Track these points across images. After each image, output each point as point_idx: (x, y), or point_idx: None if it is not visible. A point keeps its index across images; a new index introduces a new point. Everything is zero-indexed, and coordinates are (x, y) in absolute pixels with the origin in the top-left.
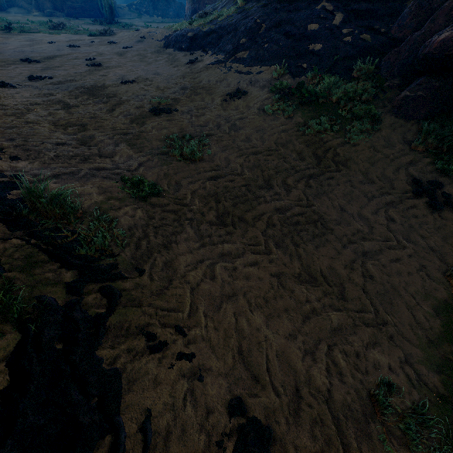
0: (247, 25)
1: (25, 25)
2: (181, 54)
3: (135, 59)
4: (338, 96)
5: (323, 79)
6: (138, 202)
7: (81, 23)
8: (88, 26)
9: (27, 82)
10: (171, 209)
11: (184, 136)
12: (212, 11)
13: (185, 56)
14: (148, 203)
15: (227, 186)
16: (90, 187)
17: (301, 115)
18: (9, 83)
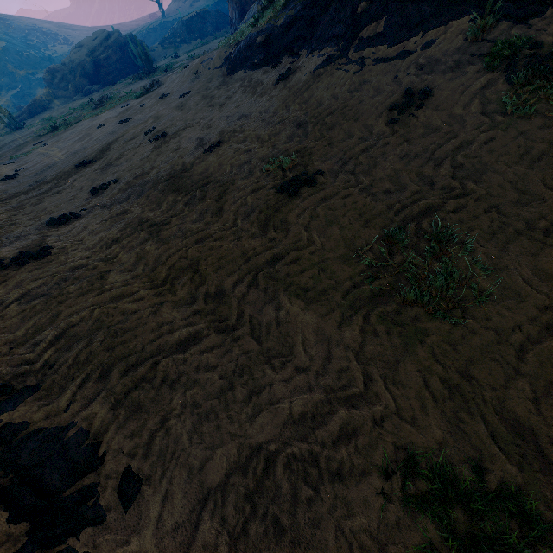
0: None
1: (69, 115)
2: (258, 73)
3: (201, 106)
4: None
5: None
6: None
7: (120, 88)
8: (129, 87)
9: (91, 200)
10: None
11: (388, 234)
12: None
13: (265, 74)
14: None
15: None
16: None
17: None
18: (72, 212)
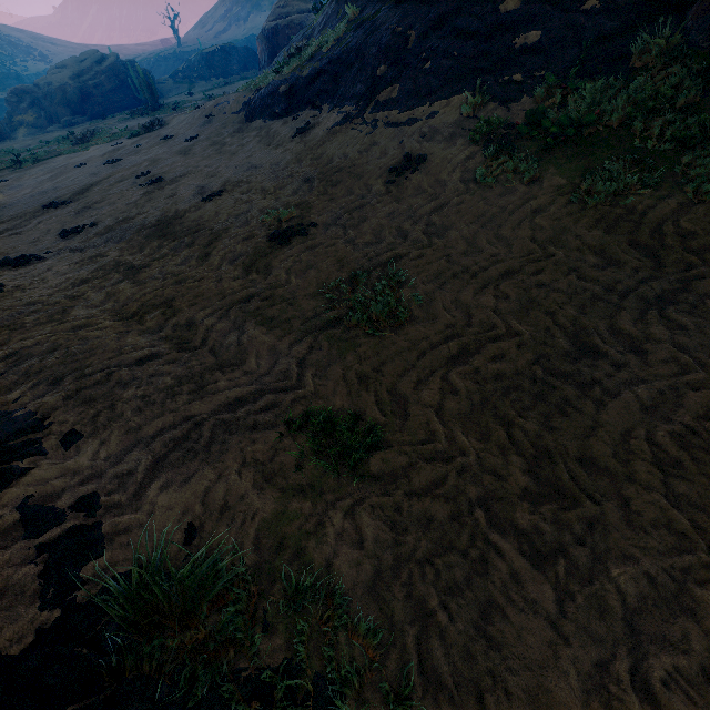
0: (380, 43)
1: (39, 149)
2: (278, 124)
3: (209, 153)
4: (622, 114)
5: (571, 91)
6: (347, 484)
7: (113, 123)
8: (125, 124)
9: (59, 243)
10: (424, 480)
11: (353, 275)
12: (305, 42)
13: (285, 126)
14: (367, 478)
15: (499, 373)
16: (236, 475)
17: (557, 171)
18: (33, 255)
